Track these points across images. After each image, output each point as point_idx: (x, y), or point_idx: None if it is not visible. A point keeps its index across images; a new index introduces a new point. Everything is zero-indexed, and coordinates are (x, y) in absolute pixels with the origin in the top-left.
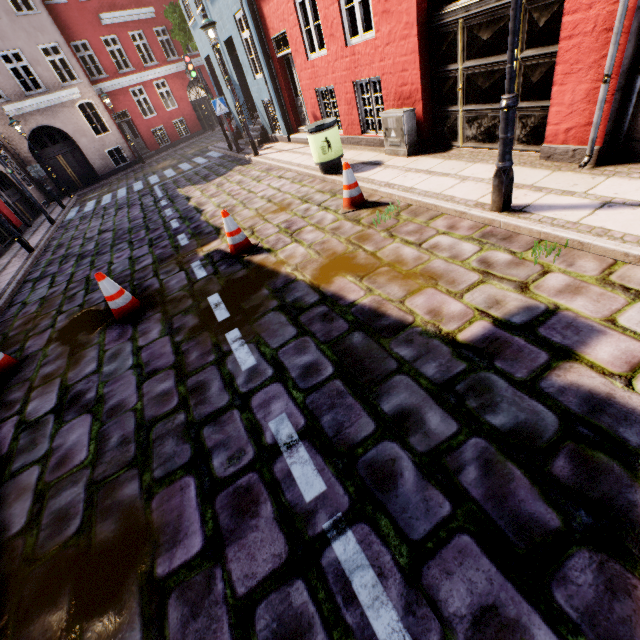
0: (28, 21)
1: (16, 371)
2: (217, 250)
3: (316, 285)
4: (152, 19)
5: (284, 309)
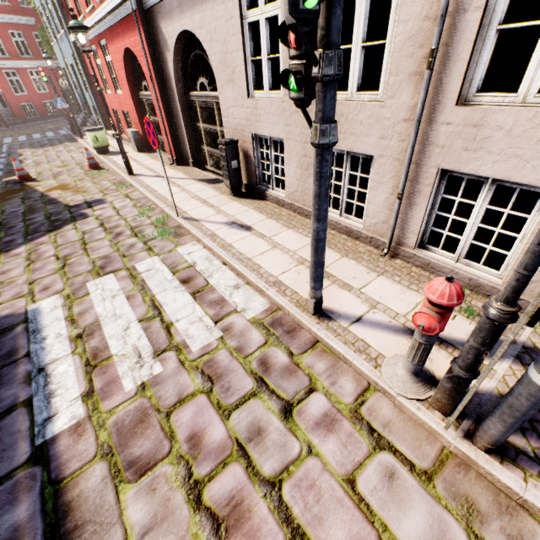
0: None
1: None
2: (14, 179)
3: (44, 192)
4: (32, 25)
5: (23, 198)
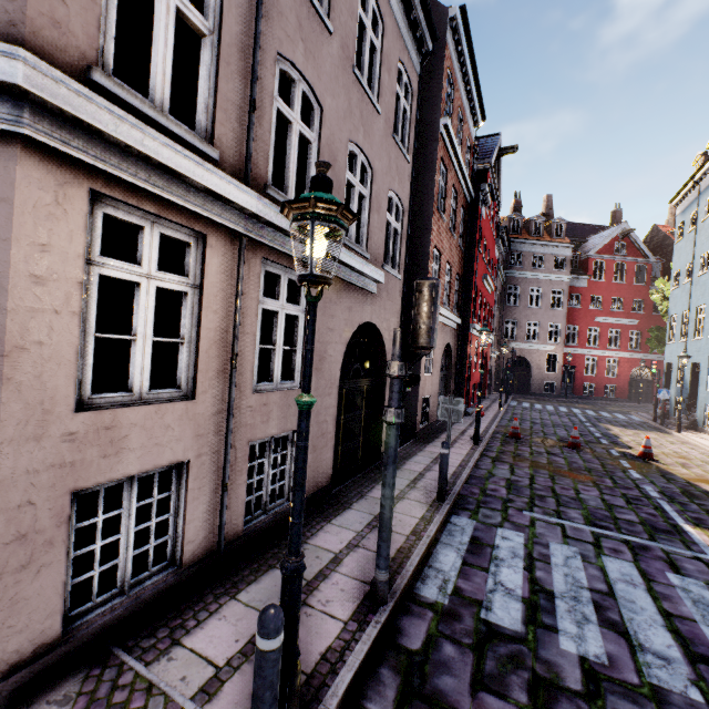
0: (553, 312)
1: (520, 439)
2: (627, 452)
3: (686, 479)
4: (632, 325)
5: (663, 476)
